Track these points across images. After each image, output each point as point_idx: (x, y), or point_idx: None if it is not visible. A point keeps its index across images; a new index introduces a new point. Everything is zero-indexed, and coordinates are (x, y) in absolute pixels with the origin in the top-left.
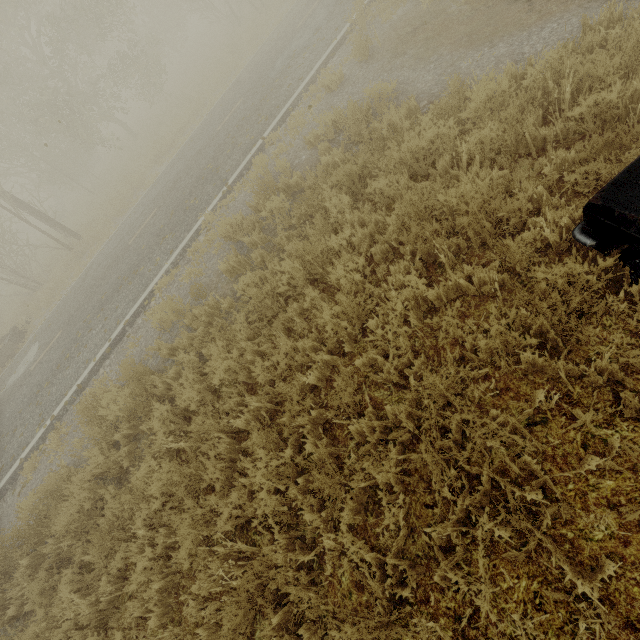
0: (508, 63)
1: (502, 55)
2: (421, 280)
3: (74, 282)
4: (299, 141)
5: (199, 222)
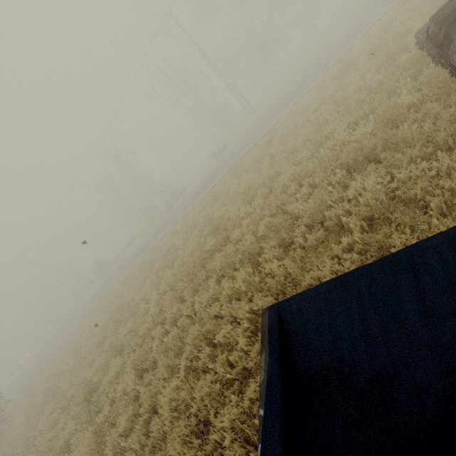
0: None
1: None
2: (370, 75)
3: (250, 126)
4: (368, 41)
5: (309, 87)
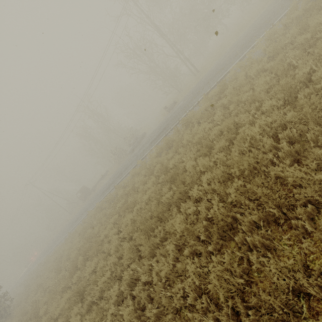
0: None
1: None
2: None
3: (196, 84)
4: None
5: (254, 43)
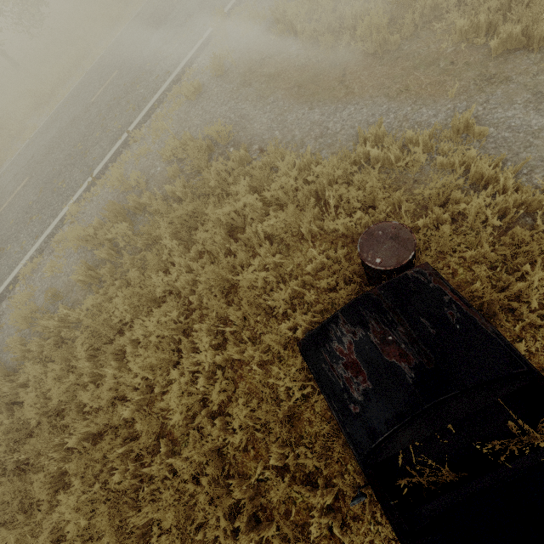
0: (308, 145)
1: (315, 122)
2: (208, 351)
3: None
4: (158, 147)
5: (64, 210)
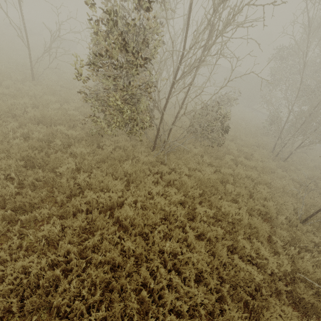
0: None
1: None
2: None
3: None
4: None
5: None
